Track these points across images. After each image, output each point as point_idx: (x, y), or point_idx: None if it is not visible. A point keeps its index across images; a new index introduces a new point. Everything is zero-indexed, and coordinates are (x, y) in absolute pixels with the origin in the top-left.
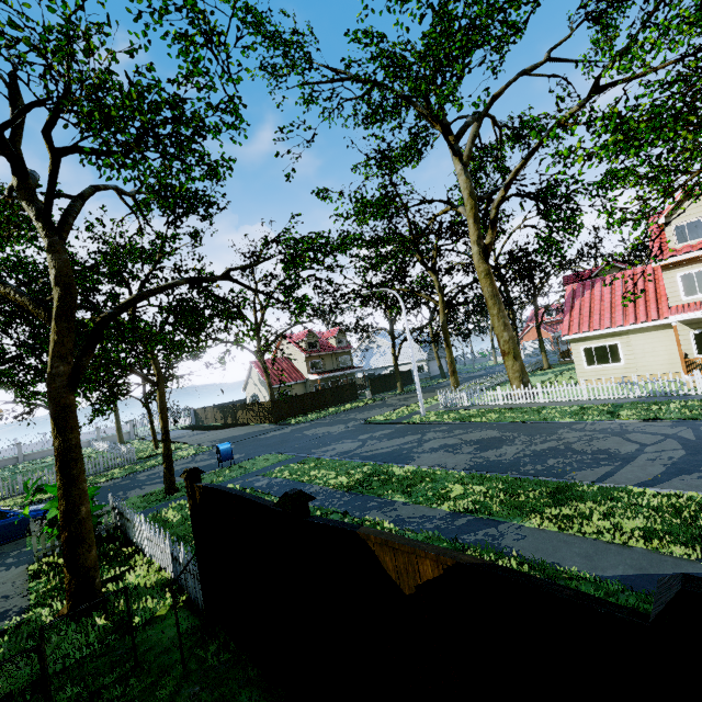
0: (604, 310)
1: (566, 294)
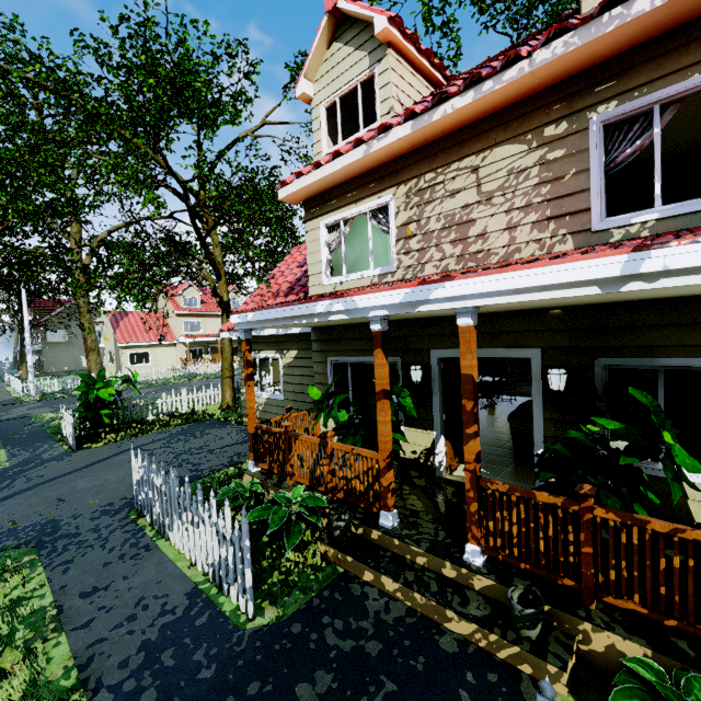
0: (142, 332)
1: (109, 316)
